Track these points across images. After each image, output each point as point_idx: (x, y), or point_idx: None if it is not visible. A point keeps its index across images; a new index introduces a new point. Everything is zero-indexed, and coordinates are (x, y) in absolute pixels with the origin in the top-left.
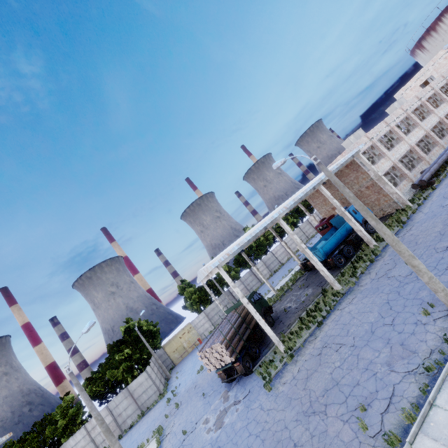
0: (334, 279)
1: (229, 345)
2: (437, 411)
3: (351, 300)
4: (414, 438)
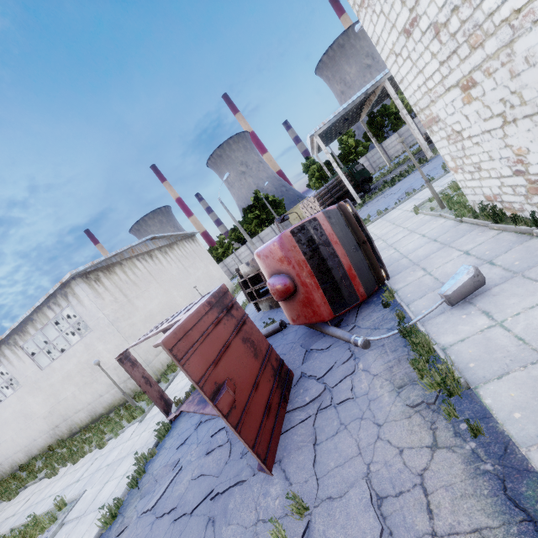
0: (427, 148)
1: (321, 199)
2: (393, 210)
3: (425, 165)
4: (375, 220)
